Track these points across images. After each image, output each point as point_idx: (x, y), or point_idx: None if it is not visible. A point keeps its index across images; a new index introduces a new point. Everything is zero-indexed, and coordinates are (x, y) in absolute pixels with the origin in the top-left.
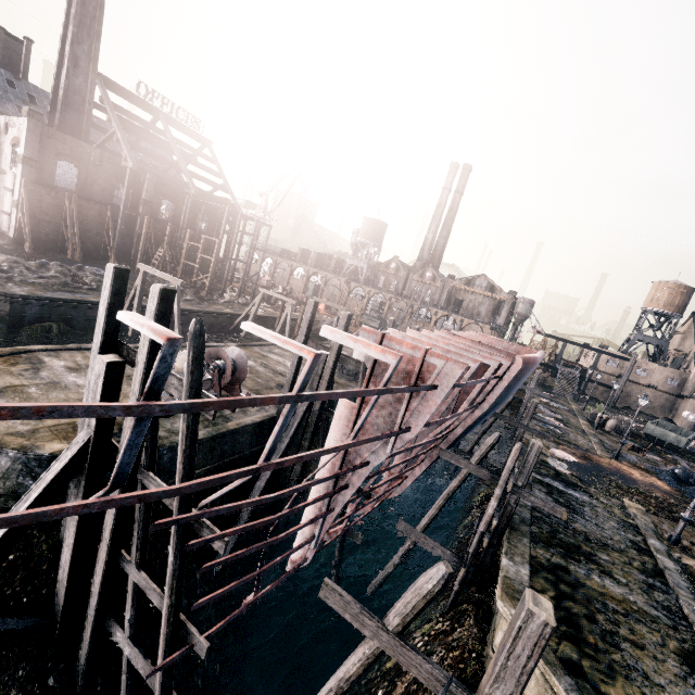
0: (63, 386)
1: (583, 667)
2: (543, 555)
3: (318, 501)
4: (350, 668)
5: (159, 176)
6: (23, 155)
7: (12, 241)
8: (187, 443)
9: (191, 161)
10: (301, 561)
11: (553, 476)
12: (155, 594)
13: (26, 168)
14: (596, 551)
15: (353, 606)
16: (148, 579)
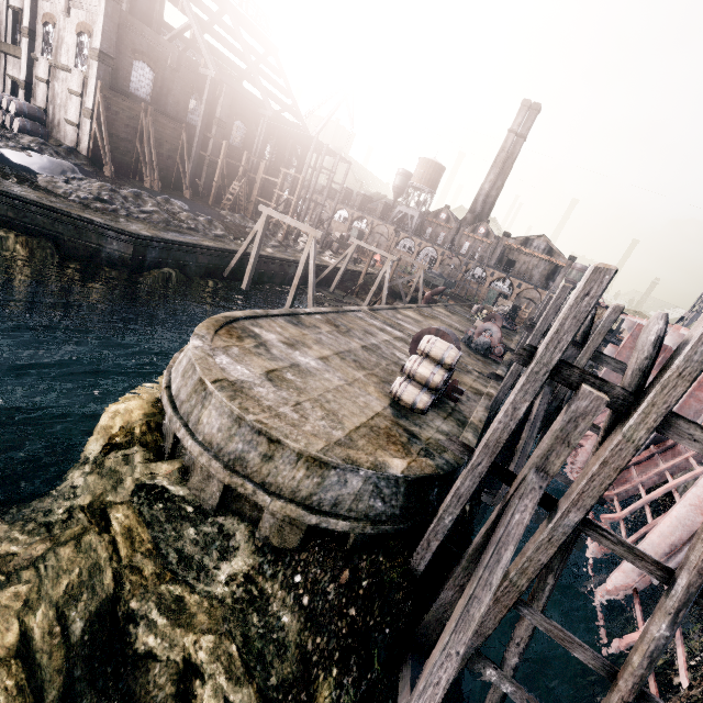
0: (306, 369)
1: None
2: None
3: None
4: None
5: (236, 90)
6: (99, 49)
7: (87, 161)
8: None
9: (261, 72)
10: (636, 594)
11: None
12: (583, 650)
13: (102, 67)
14: None
15: None
16: (565, 630)
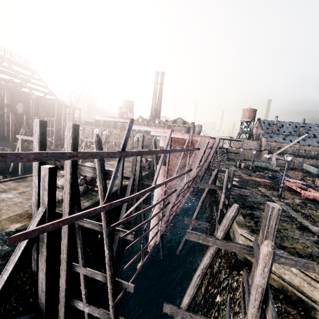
0: (1, 200)
1: None
2: (244, 211)
3: (161, 210)
4: (205, 262)
5: (12, 90)
6: None
7: None
8: (104, 194)
9: (28, 81)
10: (155, 243)
11: (233, 186)
12: (98, 275)
13: None
14: (259, 205)
15: (202, 236)
16: (92, 270)
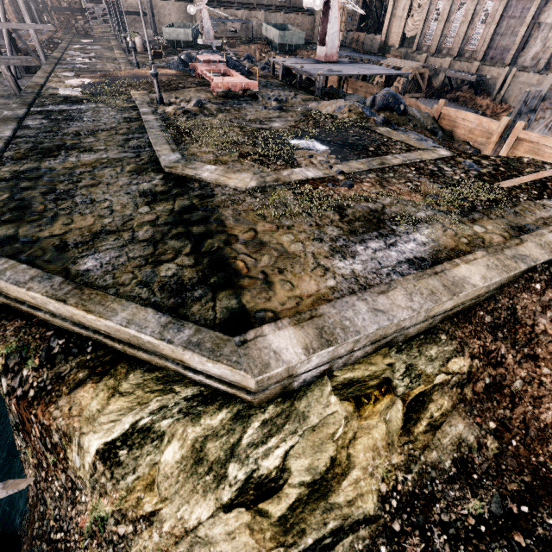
0: None
1: (19, 234)
2: (10, 170)
3: None
4: None
5: None
6: None
7: None
8: None
9: None
10: None
11: (59, 102)
12: None
13: None
14: (83, 139)
15: None
16: None
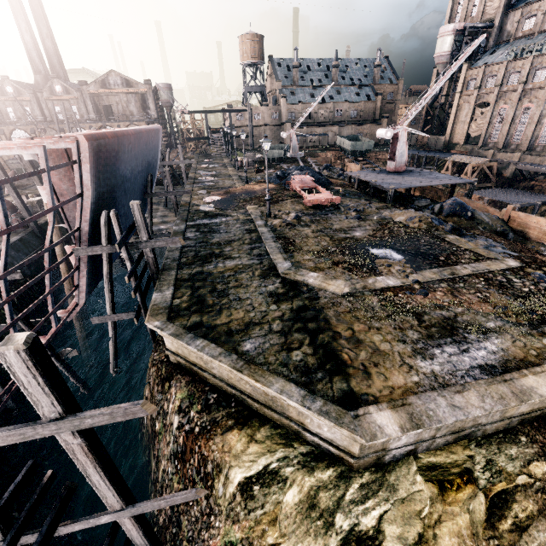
0: None
1: (203, 321)
2: (187, 273)
3: None
4: None
5: None
6: None
7: None
8: None
9: None
10: None
11: (202, 217)
12: None
13: None
14: (224, 248)
15: None
16: None
